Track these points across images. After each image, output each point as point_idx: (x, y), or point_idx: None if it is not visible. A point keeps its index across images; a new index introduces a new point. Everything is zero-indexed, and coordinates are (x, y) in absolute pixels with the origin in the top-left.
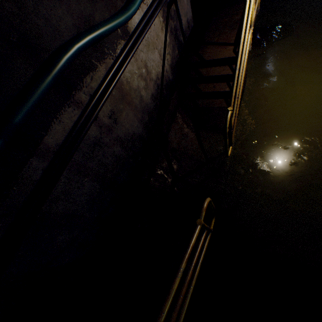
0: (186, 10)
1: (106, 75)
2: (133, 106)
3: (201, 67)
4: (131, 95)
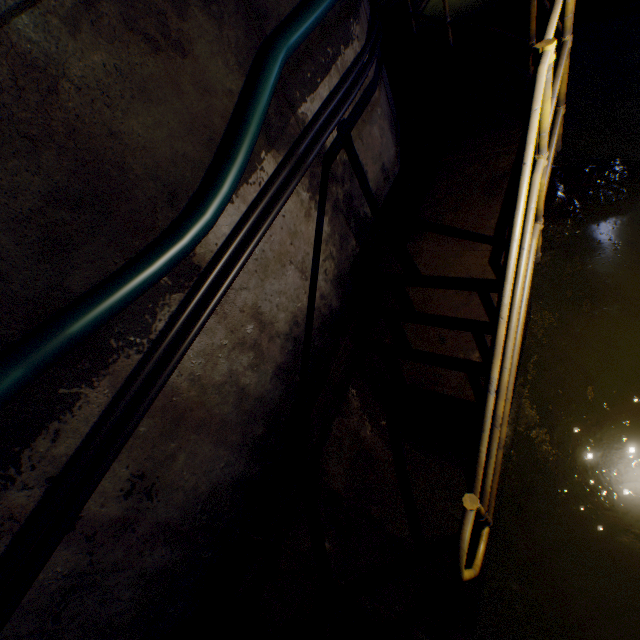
0: (380, 148)
1: (114, 399)
2: (214, 424)
3: (410, 283)
4: (207, 403)
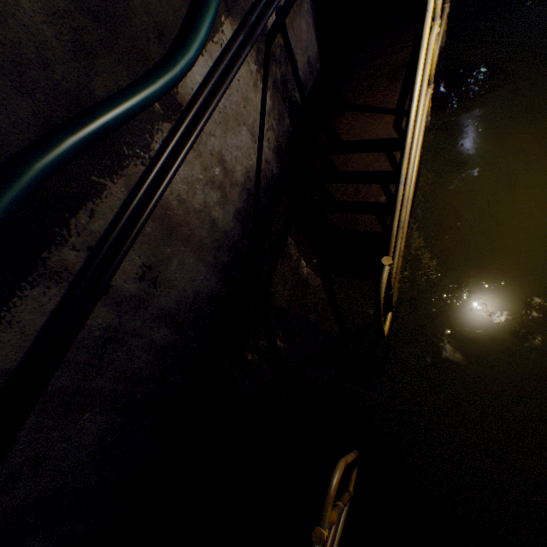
0: (306, 42)
1: (128, 198)
2: (195, 243)
3: (334, 152)
4: (190, 224)
